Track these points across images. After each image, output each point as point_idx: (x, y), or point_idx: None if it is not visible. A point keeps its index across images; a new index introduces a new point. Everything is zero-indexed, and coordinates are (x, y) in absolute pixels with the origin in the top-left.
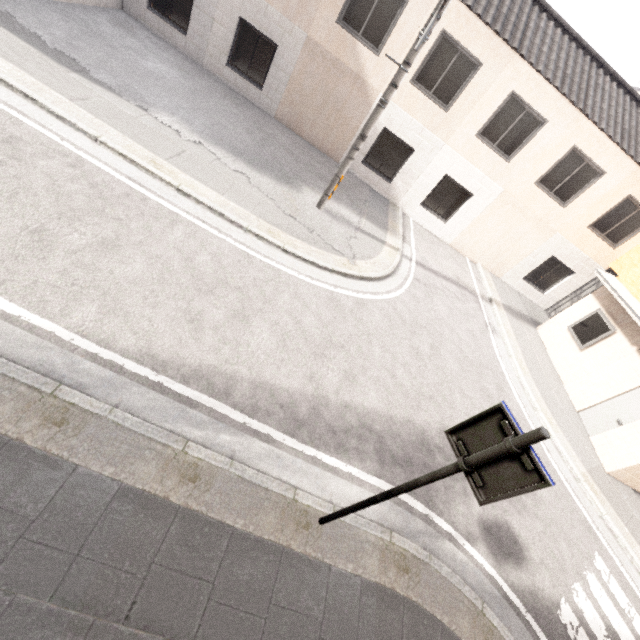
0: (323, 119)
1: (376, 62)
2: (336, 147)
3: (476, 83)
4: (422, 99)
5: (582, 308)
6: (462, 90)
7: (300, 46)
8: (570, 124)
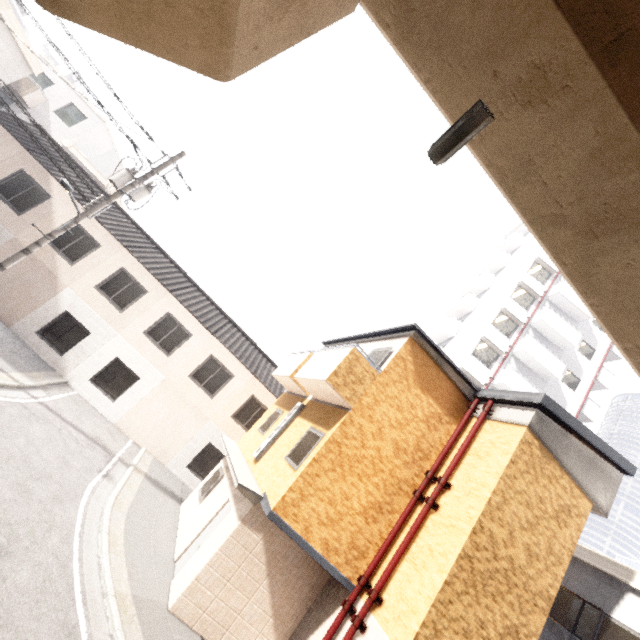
0: (7, 291)
1: (70, 269)
2: (12, 314)
3: (144, 301)
4: (103, 300)
5: (214, 471)
6: (134, 302)
7: (5, 241)
8: (207, 340)
